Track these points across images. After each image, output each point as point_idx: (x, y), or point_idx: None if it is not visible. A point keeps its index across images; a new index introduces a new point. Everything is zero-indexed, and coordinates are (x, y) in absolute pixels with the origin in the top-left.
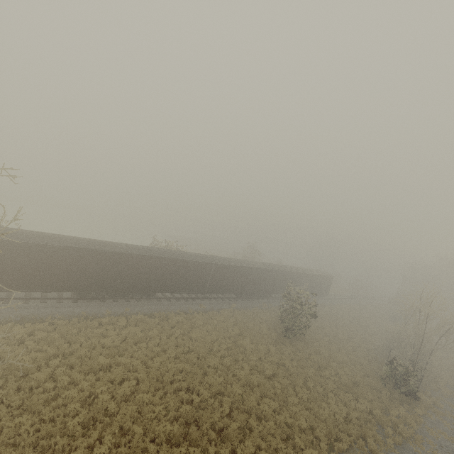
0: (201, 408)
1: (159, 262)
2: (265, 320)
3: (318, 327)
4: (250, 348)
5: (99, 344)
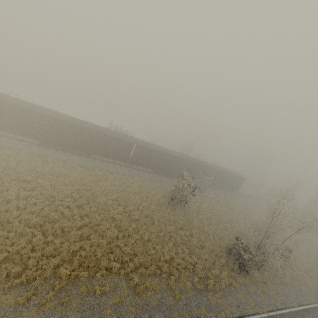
0: (67, 218)
1: (93, 133)
2: (167, 192)
3: (208, 207)
4: (134, 201)
5: (35, 170)
